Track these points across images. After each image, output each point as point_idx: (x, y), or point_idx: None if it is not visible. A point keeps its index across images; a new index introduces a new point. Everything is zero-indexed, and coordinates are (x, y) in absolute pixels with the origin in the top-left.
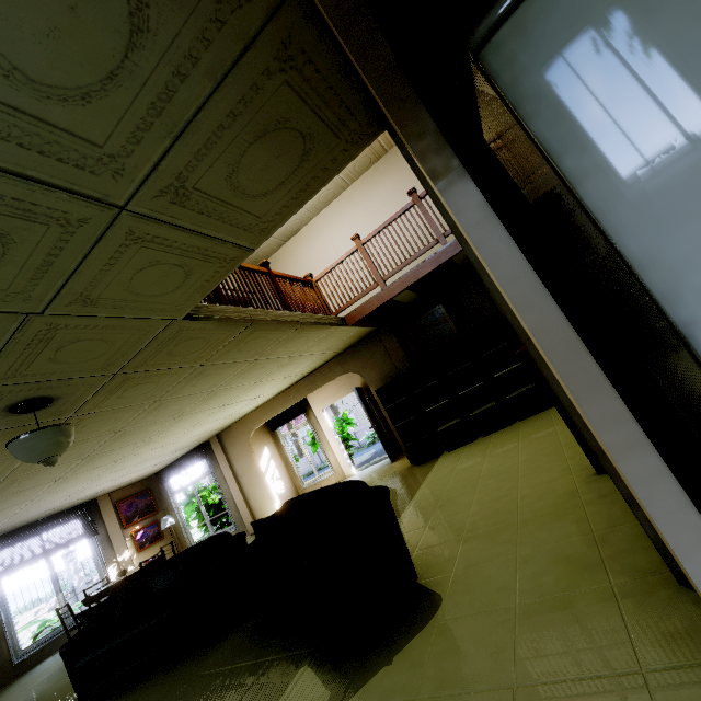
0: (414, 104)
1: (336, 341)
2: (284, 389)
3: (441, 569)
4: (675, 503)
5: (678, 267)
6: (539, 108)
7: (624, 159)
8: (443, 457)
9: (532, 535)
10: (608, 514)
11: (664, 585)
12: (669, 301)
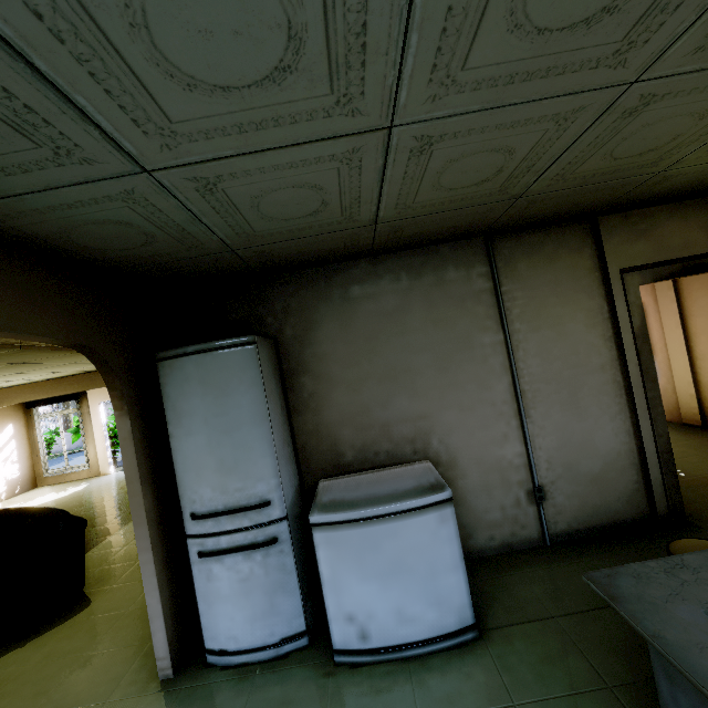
0: (115, 376)
1: None
2: (55, 377)
3: (108, 582)
4: (151, 573)
5: (186, 486)
6: (168, 401)
7: (184, 439)
8: None
9: None
10: None
11: None
12: (182, 496)
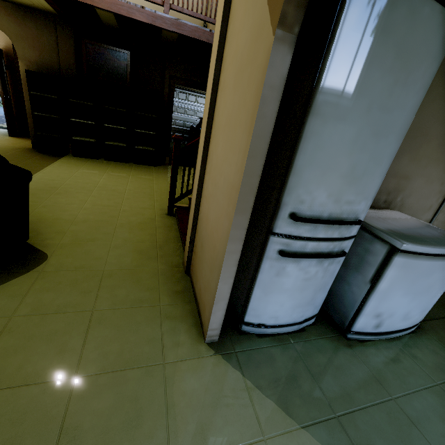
0: None
1: None
2: None
3: (51, 237)
4: (233, 263)
5: (301, 182)
6: (339, 55)
7: (331, 123)
8: (67, 157)
9: (124, 234)
10: (167, 236)
11: (179, 272)
12: (288, 192)
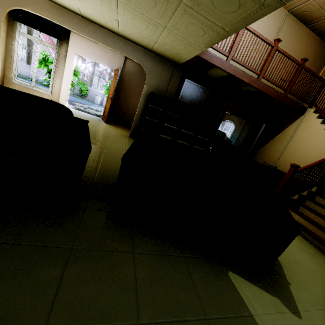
0: None
1: (175, 48)
2: (87, 17)
3: None
4: None
5: None
6: None
7: None
8: None
9: None
10: None
11: None
12: None
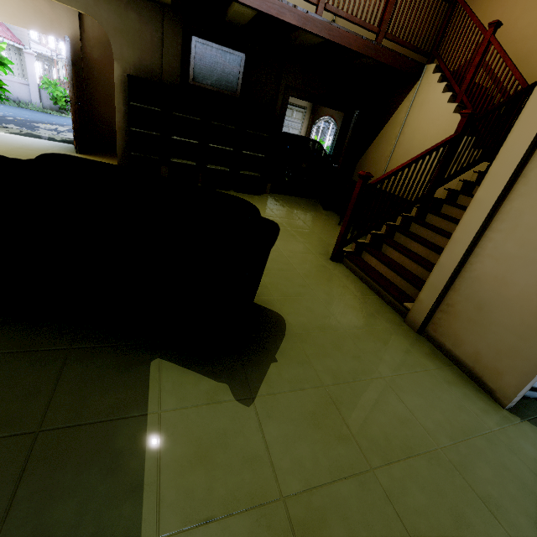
0: None
1: None
2: None
3: (260, 292)
4: None
5: None
6: None
7: None
8: None
9: (319, 286)
10: (357, 287)
11: (410, 331)
12: None
